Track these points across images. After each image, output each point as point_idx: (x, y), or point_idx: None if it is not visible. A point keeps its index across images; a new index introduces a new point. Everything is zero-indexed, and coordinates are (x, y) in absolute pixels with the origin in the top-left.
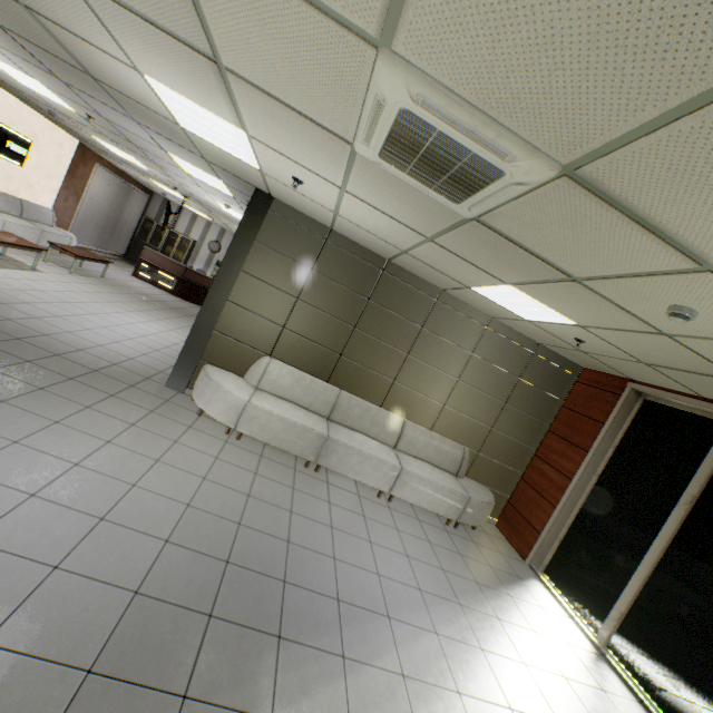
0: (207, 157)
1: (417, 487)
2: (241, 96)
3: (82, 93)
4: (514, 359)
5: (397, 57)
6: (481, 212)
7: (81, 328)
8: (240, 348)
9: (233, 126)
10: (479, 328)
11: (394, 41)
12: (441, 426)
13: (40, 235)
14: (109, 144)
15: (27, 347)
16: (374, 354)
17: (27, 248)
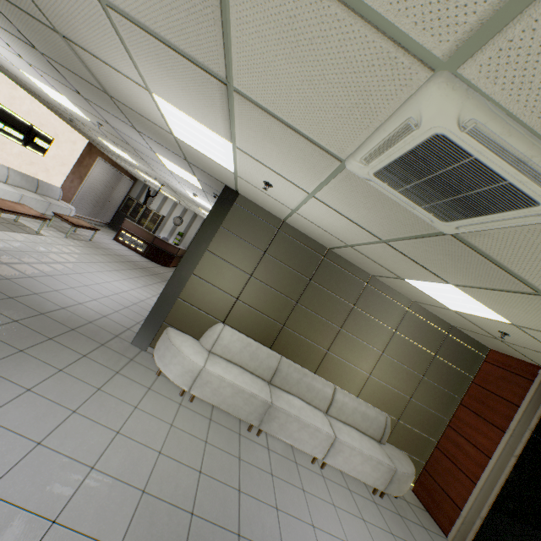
0: (190, 160)
1: (348, 456)
2: (240, 114)
3: (98, 106)
4: (430, 337)
5: (457, 80)
6: (469, 231)
7: (67, 286)
8: (198, 314)
9: (222, 138)
10: (402, 309)
11: (467, 62)
12: (366, 393)
13: (48, 206)
14: (111, 144)
15: (17, 305)
16: (312, 326)
17: (35, 217)
